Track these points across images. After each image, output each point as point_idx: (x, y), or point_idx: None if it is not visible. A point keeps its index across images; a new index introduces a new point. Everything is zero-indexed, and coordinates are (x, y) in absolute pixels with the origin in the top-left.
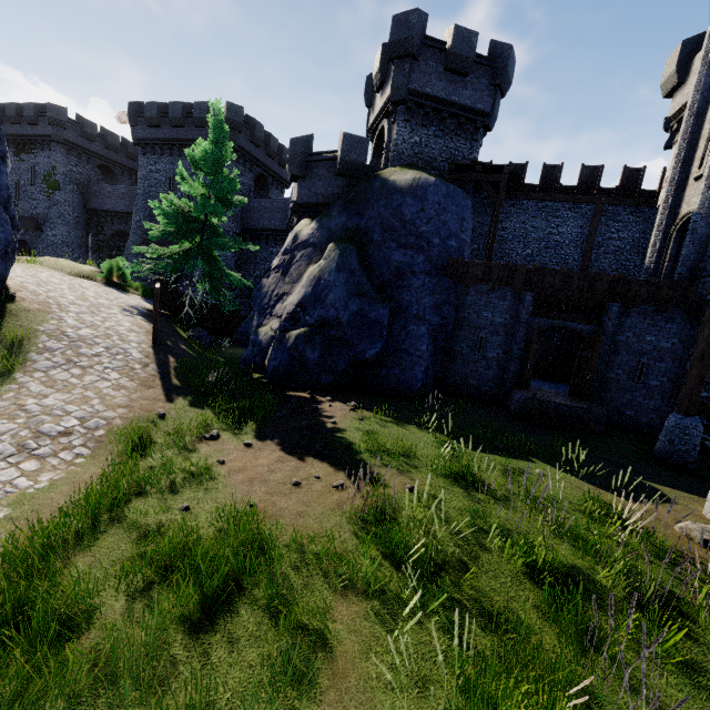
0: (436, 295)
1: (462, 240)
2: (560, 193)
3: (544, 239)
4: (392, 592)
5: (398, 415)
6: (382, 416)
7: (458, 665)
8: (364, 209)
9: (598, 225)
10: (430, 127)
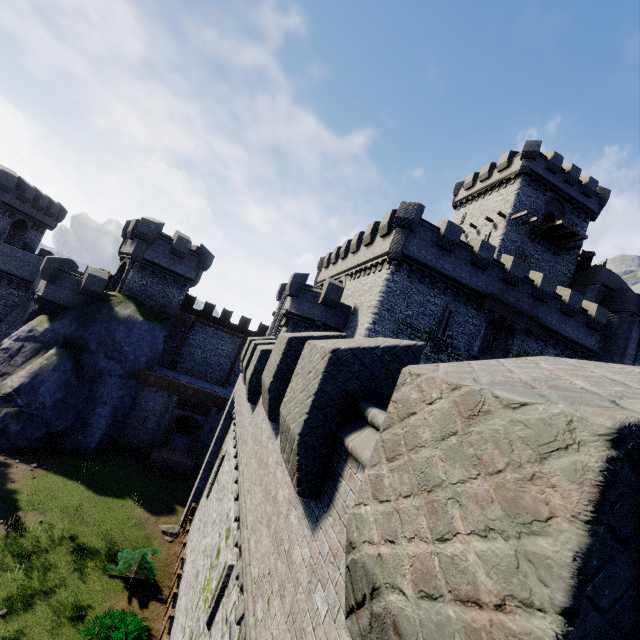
0: (122, 390)
1: (150, 357)
2: (229, 326)
3: (214, 350)
4: (7, 565)
5: (63, 473)
6: (51, 475)
7: (21, 581)
8: (91, 325)
9: (241, 350)
10: (156, 277)
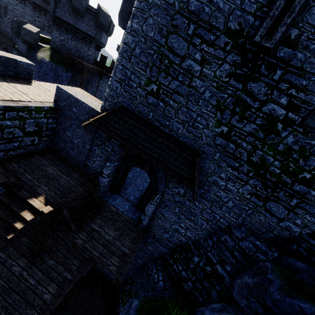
0: None
1: None
2: None
3: None
4: None
5: None
6: None
7: None
8: None
9: None
10: (69, 34)
